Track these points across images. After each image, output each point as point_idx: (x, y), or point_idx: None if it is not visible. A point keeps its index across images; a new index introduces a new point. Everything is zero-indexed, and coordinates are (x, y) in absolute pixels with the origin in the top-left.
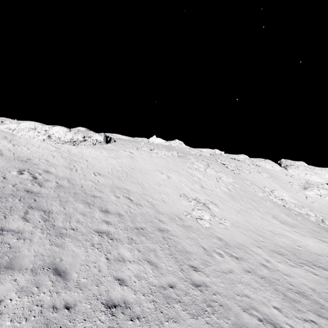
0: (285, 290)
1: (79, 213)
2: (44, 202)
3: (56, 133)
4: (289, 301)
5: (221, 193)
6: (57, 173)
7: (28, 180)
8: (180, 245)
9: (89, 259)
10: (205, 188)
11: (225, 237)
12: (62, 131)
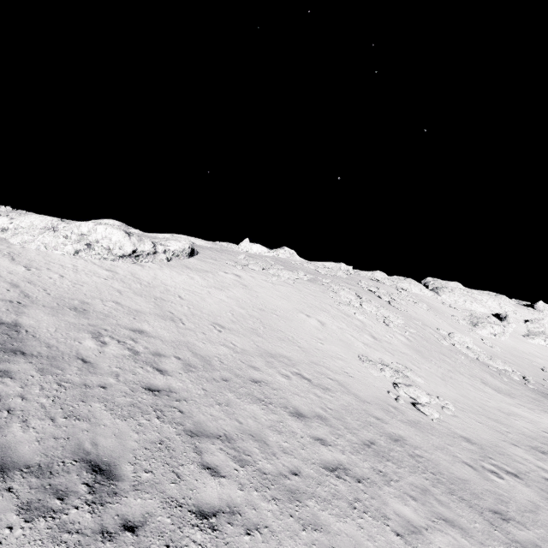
0: None
1: (269, 429)
2: (198, 413)
3: (102, 240)
4: None
5: (402, 347)
6: (158, 333)
7: (128, 358)
8: (441, 467)
9: (380, 546)
10: (379, 340)
11: (469, 434)
12: (116, 237)
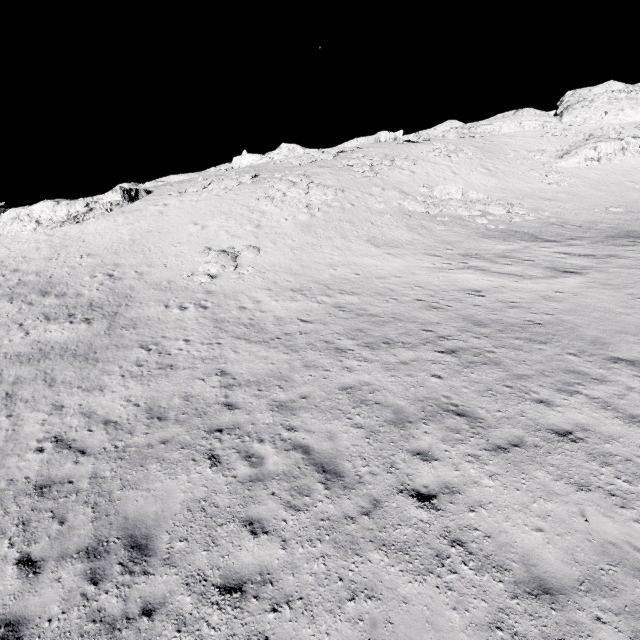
0: (231, 325)
1: (27, 304)
2: None
3: (42, 214)
4: (217, 333)
5: (288, 227)
6: (28, 269)
7: None
8: (134, 309)
9: (7, 336)
10: (261, 228)
11: (222, 289)
12: (47, 209)
